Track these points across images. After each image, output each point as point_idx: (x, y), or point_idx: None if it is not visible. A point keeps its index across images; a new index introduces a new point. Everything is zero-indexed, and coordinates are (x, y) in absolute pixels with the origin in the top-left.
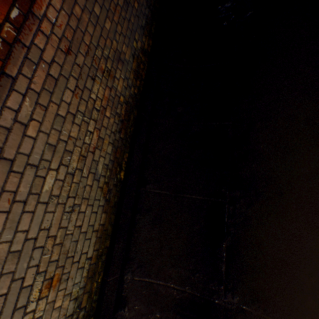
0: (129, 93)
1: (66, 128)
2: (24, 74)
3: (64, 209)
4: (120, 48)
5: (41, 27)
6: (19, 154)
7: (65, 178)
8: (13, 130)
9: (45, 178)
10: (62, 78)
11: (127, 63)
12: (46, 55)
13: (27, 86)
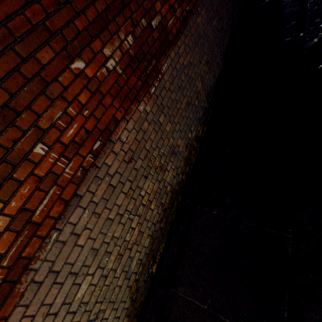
0: (177, 180)
1: (111, 229)
2: (90, 190)
3: (89, 317)
4: (176, 142)
5: (113, 148)
6: (65, 264)
7: (98, 281)
8: (68, 242)
9: (80, 285)
10: (119, 184)
11: (179, 153)
12: (111, 169)
13: (90, 199)
